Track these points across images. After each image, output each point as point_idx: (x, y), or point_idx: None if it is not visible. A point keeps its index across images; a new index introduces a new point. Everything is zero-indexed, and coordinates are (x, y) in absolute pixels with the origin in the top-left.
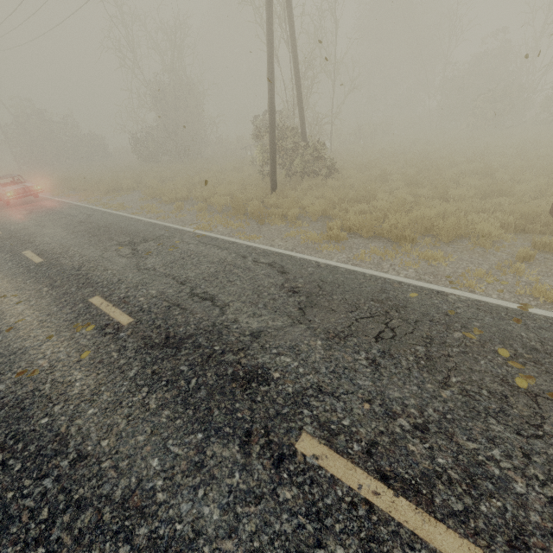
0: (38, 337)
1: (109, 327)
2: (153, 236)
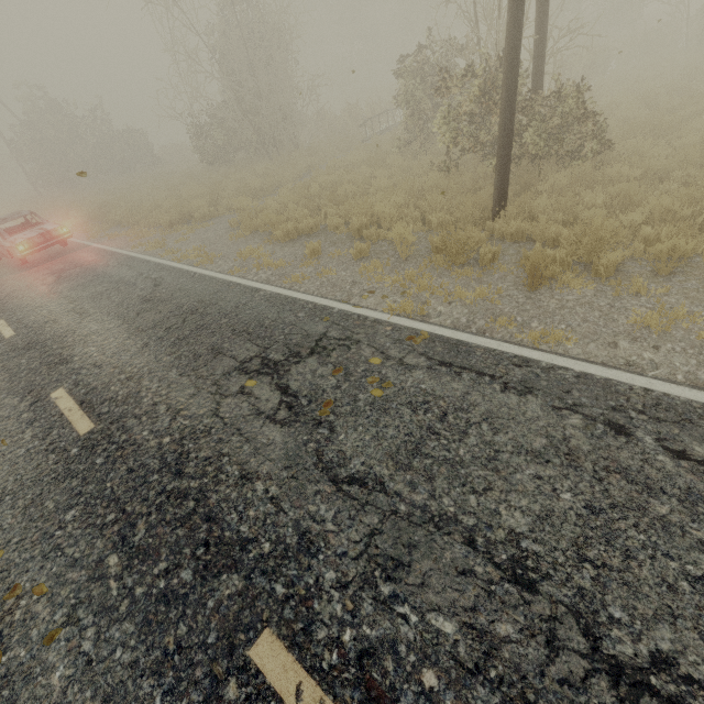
0: None
1: None
2: (305, 339)
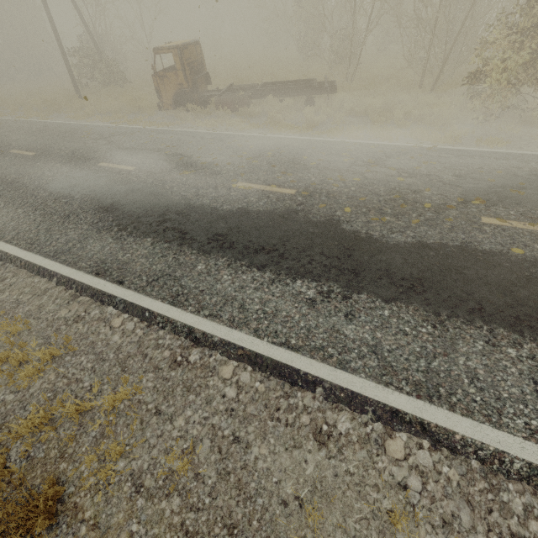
0: None
1: None
2: None
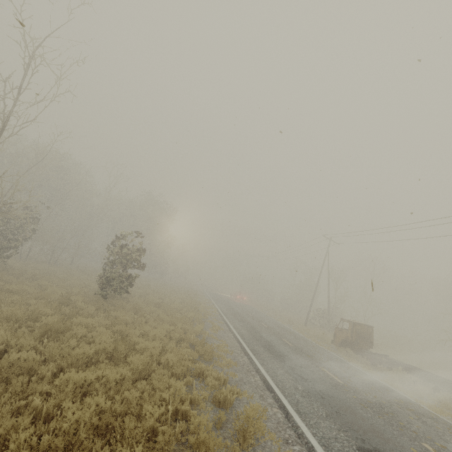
0: (240, 311)
1: (249, 314)
2: (264, 315)
